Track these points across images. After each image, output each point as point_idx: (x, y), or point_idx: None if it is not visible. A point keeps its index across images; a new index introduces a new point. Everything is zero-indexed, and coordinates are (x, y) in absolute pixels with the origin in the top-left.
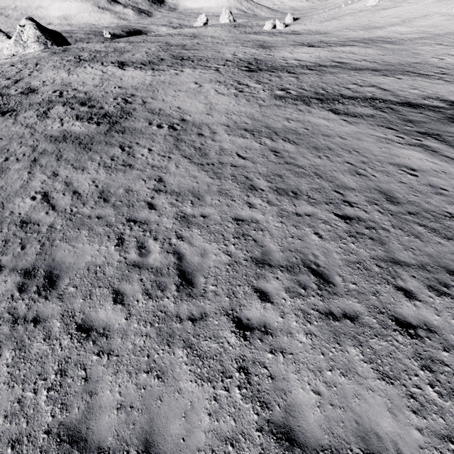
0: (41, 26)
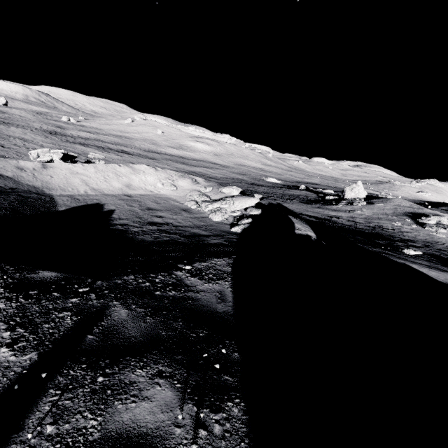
0: None
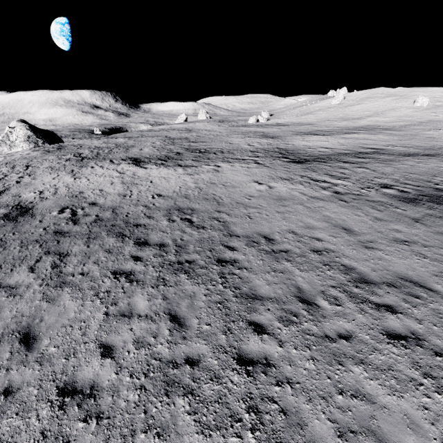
0: (33, 127)
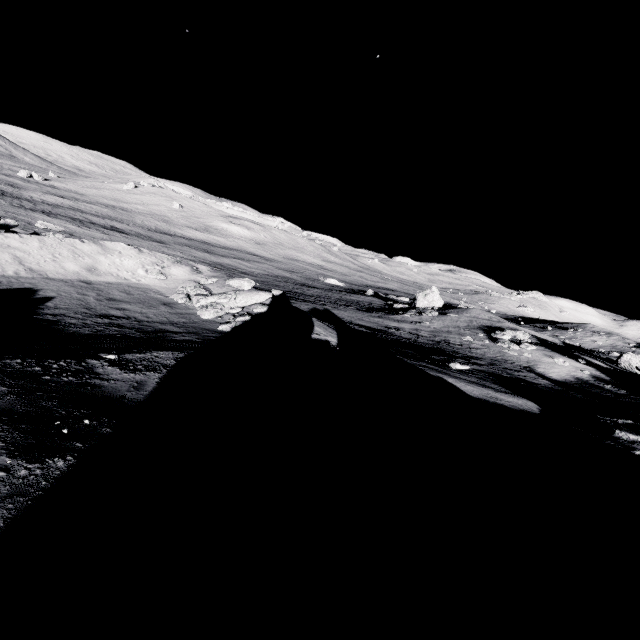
0: None
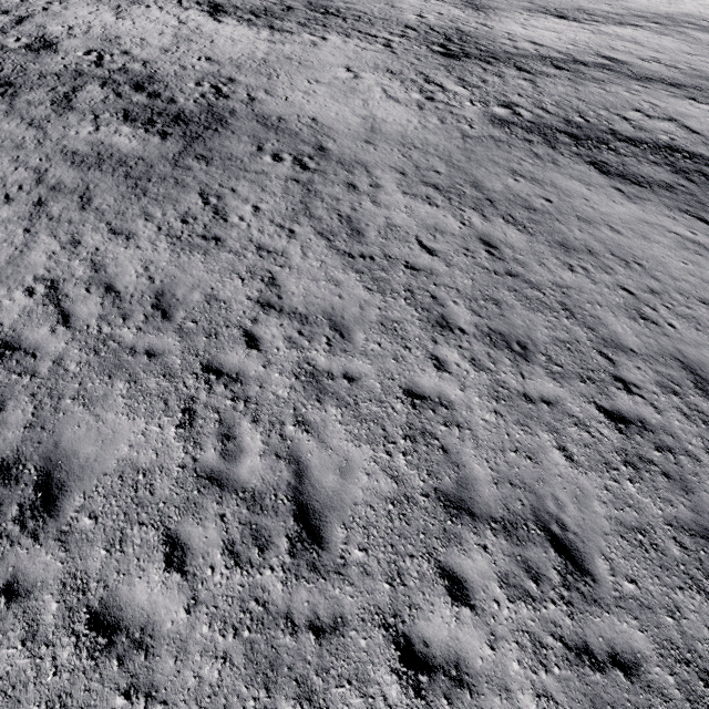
0: None
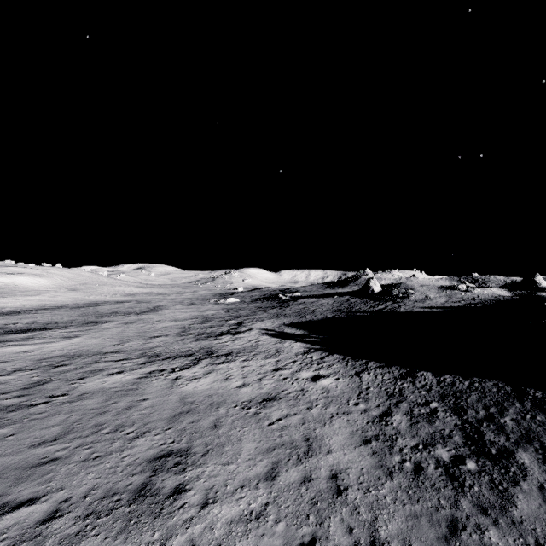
0: None
